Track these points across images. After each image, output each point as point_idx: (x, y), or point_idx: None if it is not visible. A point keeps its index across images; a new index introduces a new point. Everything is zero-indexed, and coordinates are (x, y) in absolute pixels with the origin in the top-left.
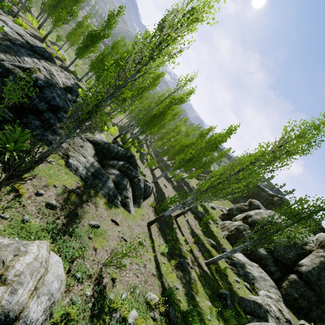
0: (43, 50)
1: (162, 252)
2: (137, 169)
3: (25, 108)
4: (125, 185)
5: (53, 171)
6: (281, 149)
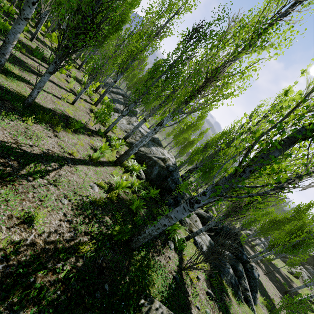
0: (158, 139)
1: None
2: (244, 251)
3: (163, 188)
4: (241, 271)
5: (191, 249)
6: None
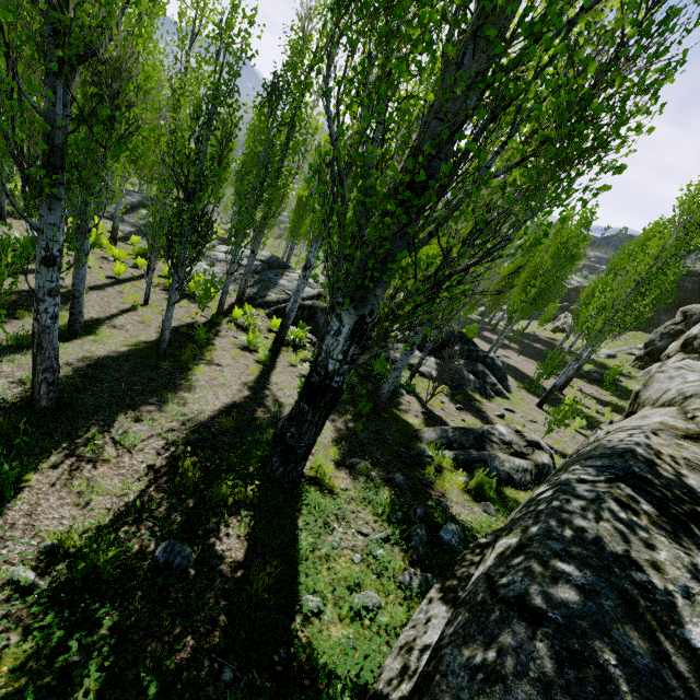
0: (274, 258)
1: (580, 427)
2: (478, 347)
3: None
4: (482, 371)
5: (421, 384)
6: (693, 210)
